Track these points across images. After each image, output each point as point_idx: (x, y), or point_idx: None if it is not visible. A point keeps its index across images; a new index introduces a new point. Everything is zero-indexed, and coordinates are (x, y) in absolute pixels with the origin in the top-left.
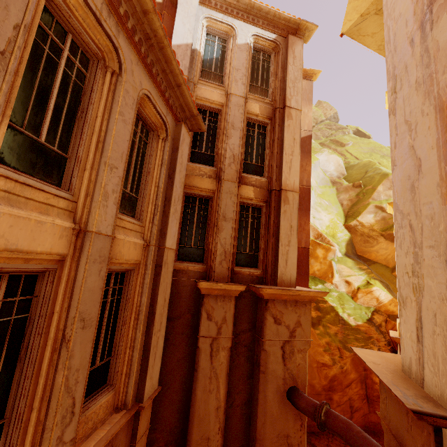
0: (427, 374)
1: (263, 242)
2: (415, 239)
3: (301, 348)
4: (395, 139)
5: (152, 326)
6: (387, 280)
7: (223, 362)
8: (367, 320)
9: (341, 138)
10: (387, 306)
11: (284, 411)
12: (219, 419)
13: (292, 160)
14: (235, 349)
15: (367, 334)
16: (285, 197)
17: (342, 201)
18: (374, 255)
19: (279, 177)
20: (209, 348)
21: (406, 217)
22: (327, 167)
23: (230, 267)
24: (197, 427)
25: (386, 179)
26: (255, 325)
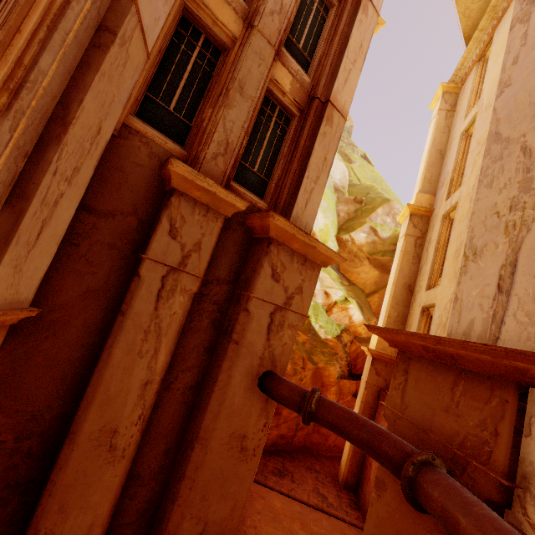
0: (511, 329)
1: (282, 166)
2: (531, 161)
3: (293, 324)
4: (518, 52)
5: (53, 148)
6: (361, 303)
7: (176, 313)
8: (336, 336)
9: (351, 154)
10: (357, 327)
11: (249, 403)
12: (145, 402)
13: (352, 72)
14: (198, 303)
15: (333, 350)
16: (330, 114)
17: (340, 212)
18: (355, 277)
19: (328, 85)
20: (159, 283)
21: (517, 141)
22: (333, 173)
23: (228, 171)
24: (98, 409)
25: (387, 204)
26: (238, 277)
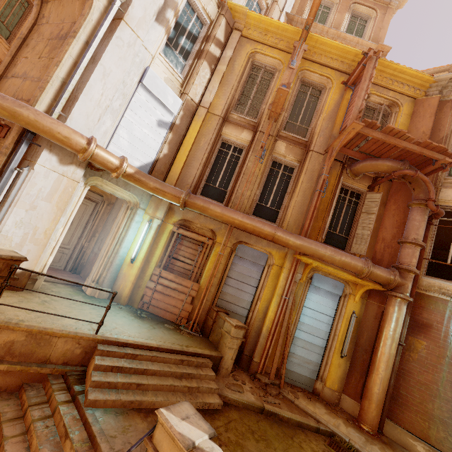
0: None
1: None
2: None
3: None
4: None
5: None
6: None
7: None
8: None
9: None
10: None
11: None
12: None
13: None
14: None
15: None
16: None
17: None
18: None
19: None
20: None
21: None
22: None
23: None
24: None
25: None
26: None
